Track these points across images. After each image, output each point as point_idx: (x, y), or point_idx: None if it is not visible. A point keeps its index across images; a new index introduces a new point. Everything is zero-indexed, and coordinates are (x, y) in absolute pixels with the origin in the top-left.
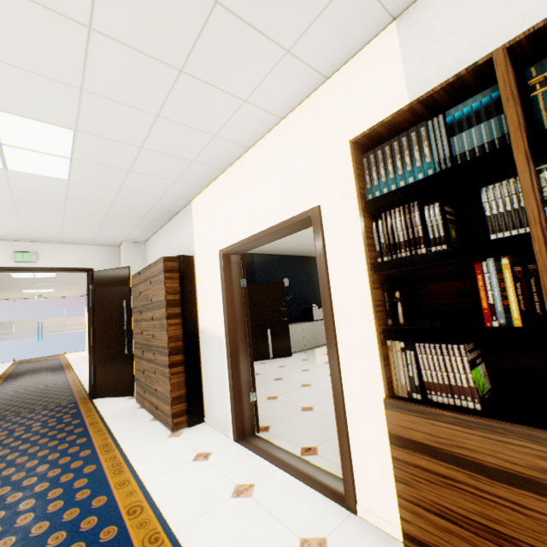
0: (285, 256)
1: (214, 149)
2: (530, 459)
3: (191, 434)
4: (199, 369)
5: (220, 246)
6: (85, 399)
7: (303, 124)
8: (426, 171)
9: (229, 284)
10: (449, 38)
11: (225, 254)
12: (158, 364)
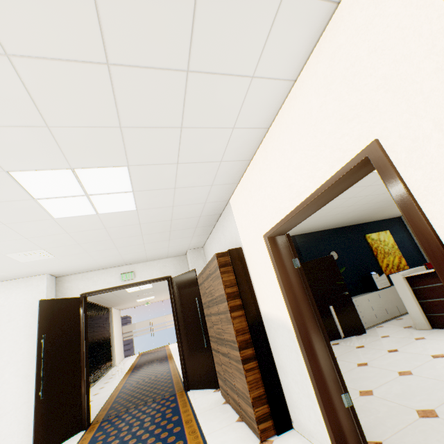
0: (325, 231)
1: (236, 142)
2: None
3: None
4: (272, 363)
5: (263, 231)
6: (181, 391)
7: (321, 69)
8: None
9: (281, 266)
10: None
11: (269, 237)
12: (231, 359)
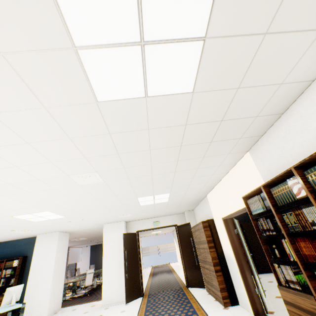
0: None
1: (208, 184)
2: (309, 304)
3: (233, 309)
4: (229, 274)
5: (221, 216)
6: (184, 287)
7: (234, 175)
8: (261, 209)
9: (229, 232)
10: (263, 160)
11: (224, 219)
12: (210, 270)
